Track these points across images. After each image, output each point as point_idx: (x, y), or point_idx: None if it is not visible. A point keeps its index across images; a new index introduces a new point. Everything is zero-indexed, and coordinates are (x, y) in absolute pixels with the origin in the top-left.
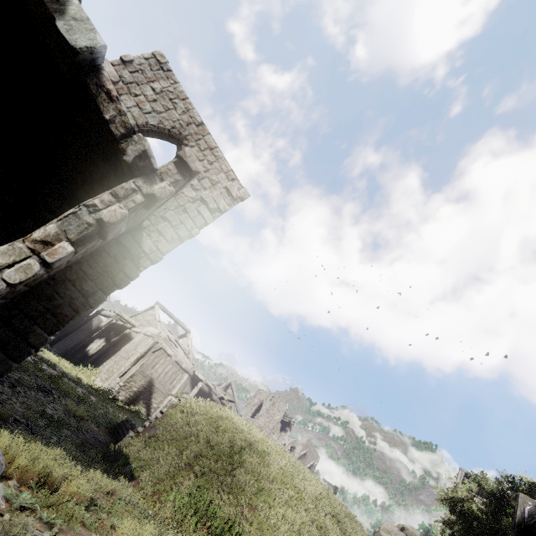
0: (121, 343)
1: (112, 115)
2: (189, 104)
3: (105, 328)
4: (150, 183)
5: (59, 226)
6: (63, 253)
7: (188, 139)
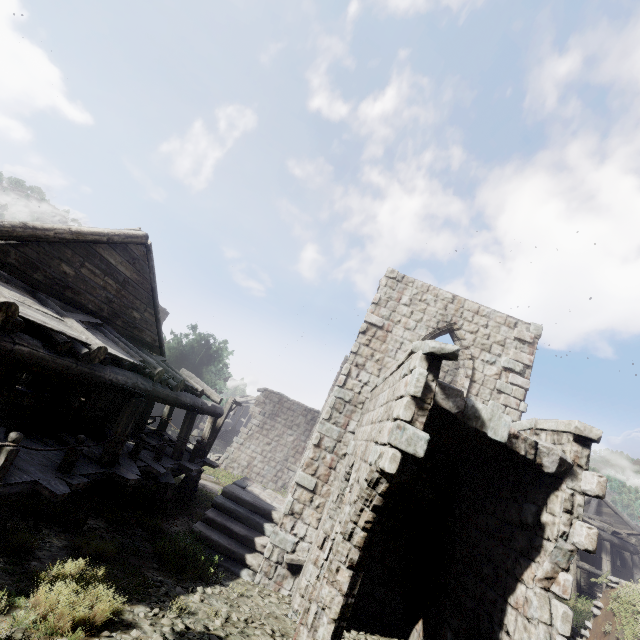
0: None
1: (523, 448)
2: (434, 290)
3: None
4: (575, 478)
5: (550, 561)
6: (569, 585)
7: (455, 323)
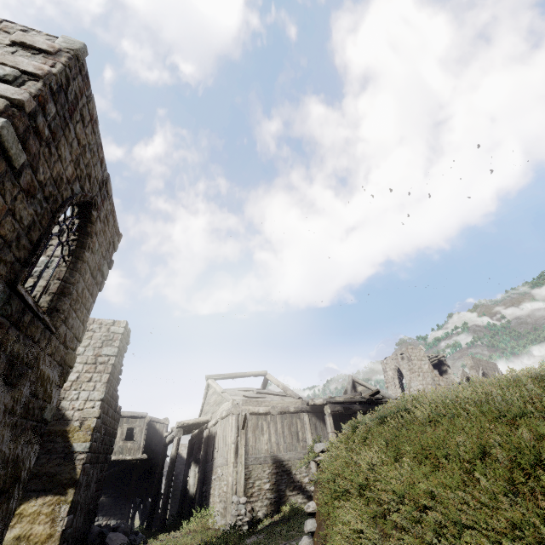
0: (210, 452)
1: None
2: None
3: (187, 452)
4: None
5: None
6: None
7: None
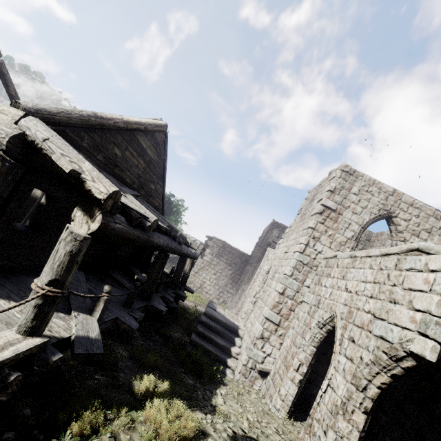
0: None
1: None
2: (378, 183)
3: None
4: None
5: None
6: None
7: (394, 212)
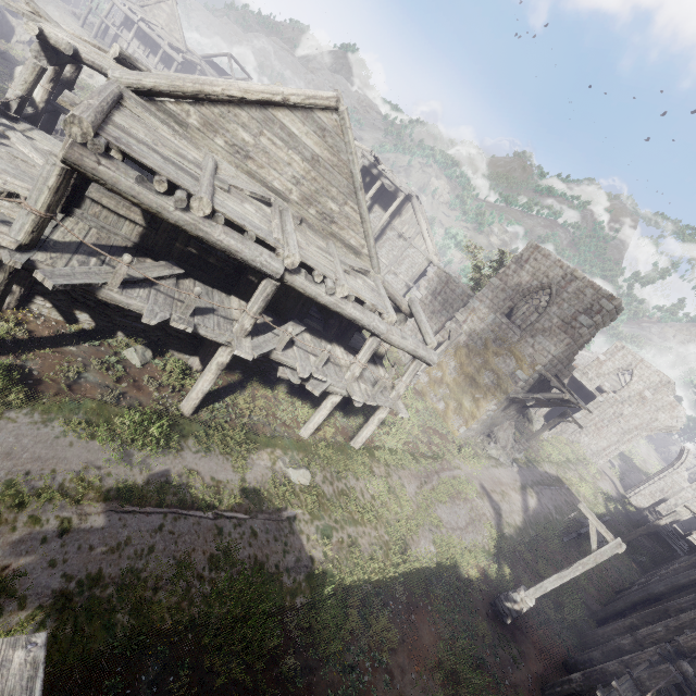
0: None
1: None
2: None
3: None
4: None
5: None
6: None
7: None
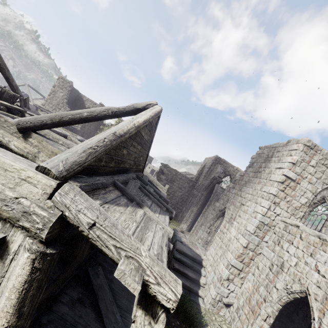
0: None
1: None
2: None
3: None
4: None
5: None
6: None
7: None
